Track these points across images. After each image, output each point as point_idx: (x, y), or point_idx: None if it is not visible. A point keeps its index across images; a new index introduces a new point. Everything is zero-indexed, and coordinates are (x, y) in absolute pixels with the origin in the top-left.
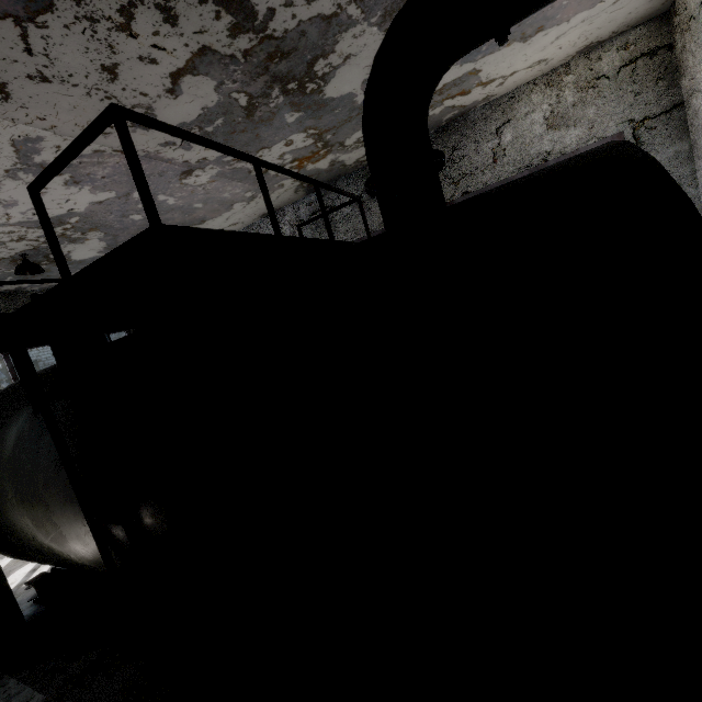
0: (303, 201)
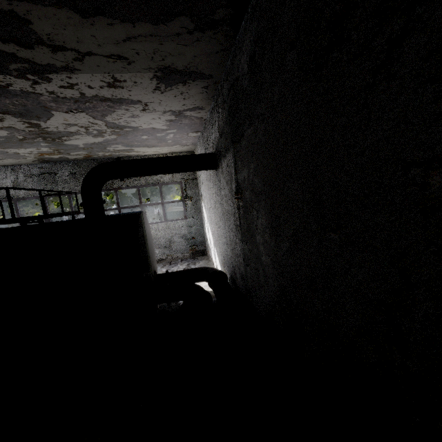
0: (37, 165)
